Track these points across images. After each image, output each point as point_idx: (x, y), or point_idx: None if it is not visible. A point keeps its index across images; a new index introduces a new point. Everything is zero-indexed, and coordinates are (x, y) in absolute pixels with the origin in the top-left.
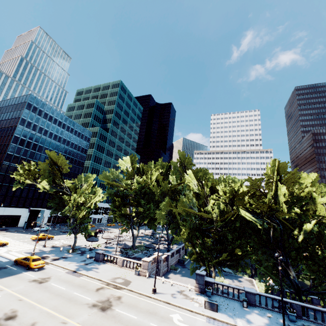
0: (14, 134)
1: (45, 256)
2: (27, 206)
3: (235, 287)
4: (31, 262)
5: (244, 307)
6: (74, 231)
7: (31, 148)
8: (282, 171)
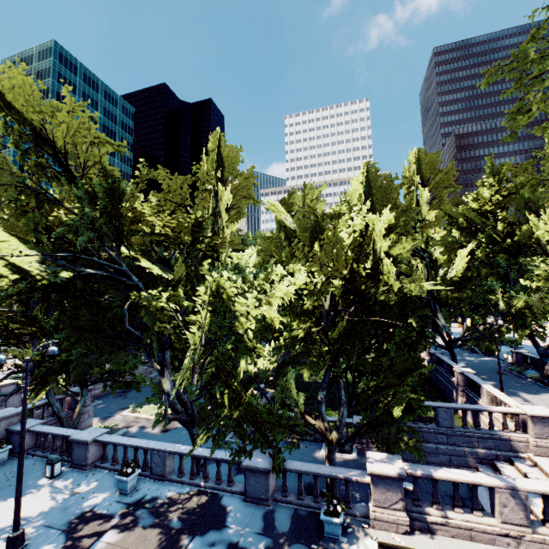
0: None
1: None
2: None
3: (61, 434)
4: None
5: (46, 477)
6: None
7: None
8: (28, 107)
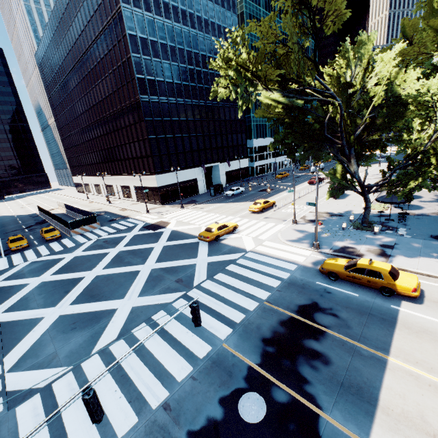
0: (125, 30)
1: (342, 247)
2: (197, 164)
3: None
4: (393, 282)
5: None
6: (364, 189)
7: (161, 56)
8: None
